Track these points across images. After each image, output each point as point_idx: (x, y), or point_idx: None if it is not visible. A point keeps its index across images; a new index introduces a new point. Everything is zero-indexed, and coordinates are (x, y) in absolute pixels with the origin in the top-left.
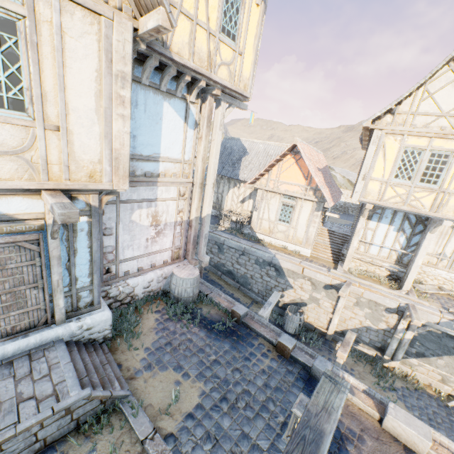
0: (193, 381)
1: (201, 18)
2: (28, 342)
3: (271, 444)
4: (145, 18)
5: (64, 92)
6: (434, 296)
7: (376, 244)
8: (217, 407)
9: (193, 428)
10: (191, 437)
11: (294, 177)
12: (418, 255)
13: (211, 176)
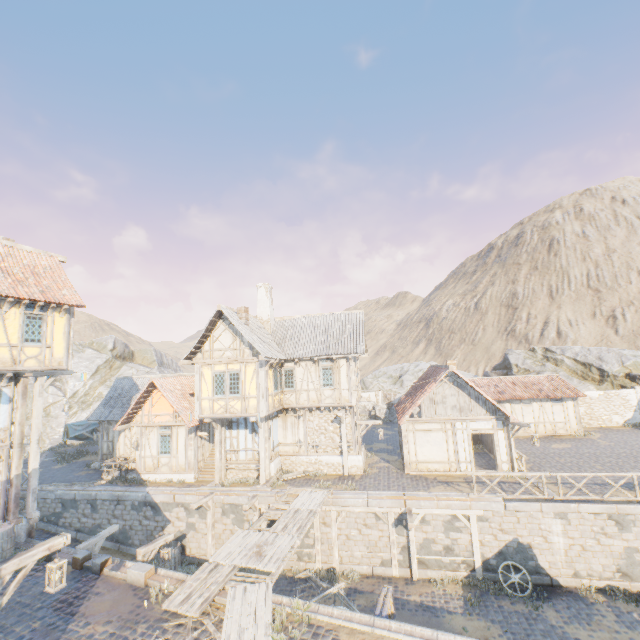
0: None
1: (3, 342)
2: None
3: (17, 620)
4: None
5: None
6: (293, 480)
7: (239, 449)
8: None
9: None
10: None
11: (164, 408)
12: (260, 448)
13: (34, 434)
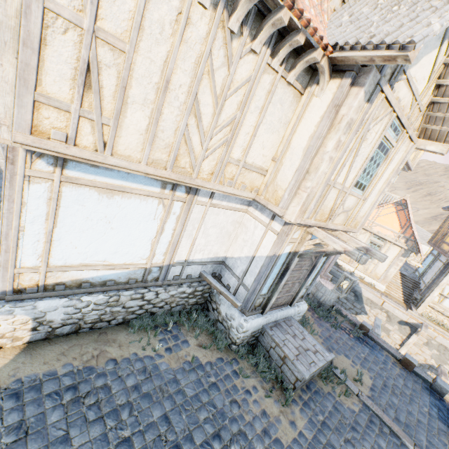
0: (360, 368)
1: None
2: (283, 313)
3: (427, 422)
4: (424, 141)
5: (379, 181)
6: None
7: None
8: (384, 389)
9: (378, 397)
10: (380, 402)
11: (389, 223)
12: None
13: None
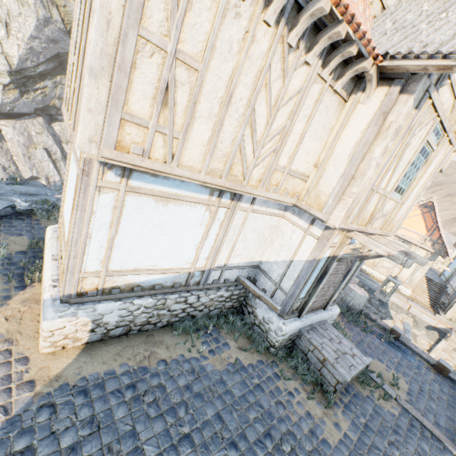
0: (395, 372)
1: None
2: (318, 317)
3: None
4: None
5: (417, 185)
6: None
7: None
8: (421, 394)
9: (415, 401)
10: (418, 406)
11: (415, 226)
12: None
13: None
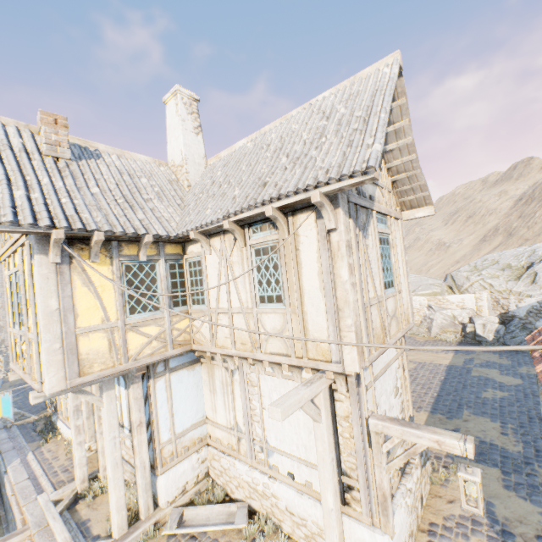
0: None
1: None
2: None
3: None
4: None
5: None
6: (195, 541)
7: None
8: None
9: None
10: None
11: None
12: (106, 453)
13: None
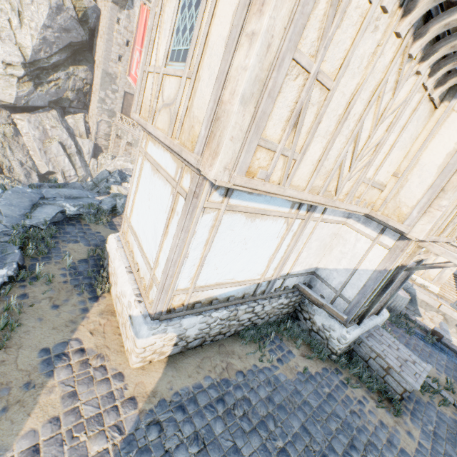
0: (446, 376)
1: None
2: (373, 323)
3: None
4: None
5: None
6: None
7: None
8: None
9: None
10: None
11: None
12: None
13: None
